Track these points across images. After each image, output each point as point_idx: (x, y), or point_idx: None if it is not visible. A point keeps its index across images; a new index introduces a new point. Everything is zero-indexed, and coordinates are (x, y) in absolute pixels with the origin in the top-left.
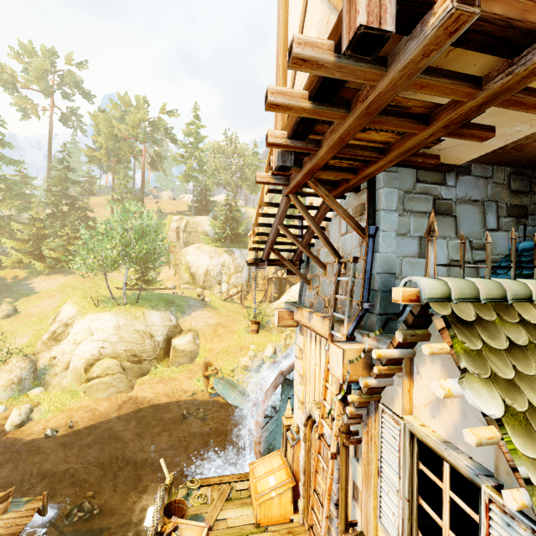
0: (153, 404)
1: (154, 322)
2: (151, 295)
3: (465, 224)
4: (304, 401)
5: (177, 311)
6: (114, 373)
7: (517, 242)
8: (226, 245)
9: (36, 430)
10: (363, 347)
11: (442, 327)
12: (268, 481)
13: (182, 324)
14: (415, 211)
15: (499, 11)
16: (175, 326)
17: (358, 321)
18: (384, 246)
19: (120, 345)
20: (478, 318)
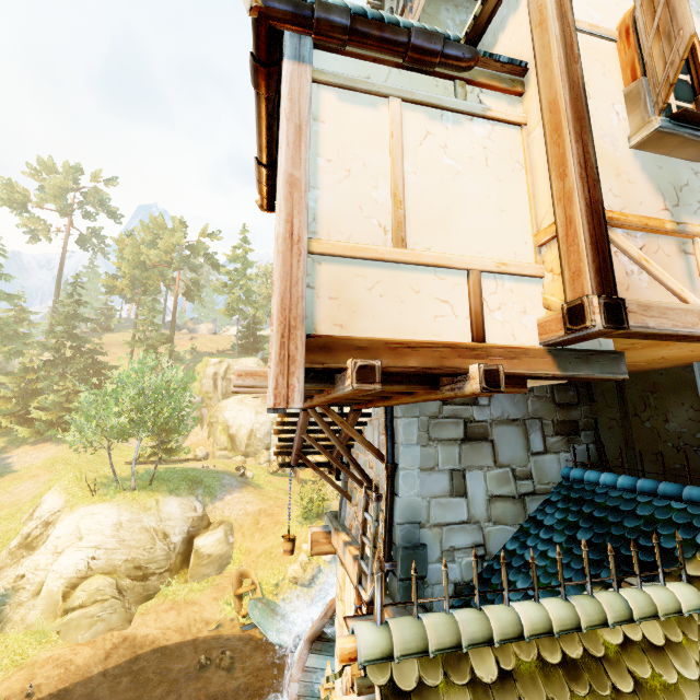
0: (158, 647)
1: (171, 513)
2: (171, 472)
3: (505, 449)
4: None
5: (206, 495)
6: (105, 599)
7: (569, 466)
8: None
9: None
10: None
11: (378, 699)
12: None
13: (212, 514)
14: (443, 439)
15: (415, 363)
16: (201, 517)
17: None
18: (405, 488)
19: (119, 552)
20: (420, 684)
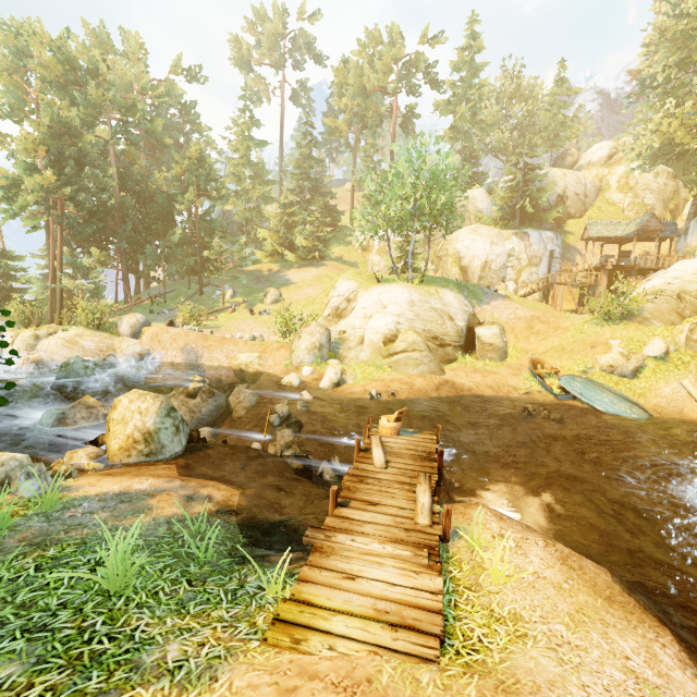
0: (476, 395)
1: (451, 302)
2: (432, 277)
3: None
4: None
5: (472, 298)
6: (421, 350)
7: None
8: (510, 229)
9: (357, 391)
10: None
11: None
12: None
13: (480, 314)
14: None
15: None
16: (472, 314)
17: None
18: None
19: (417, 323)
20: None
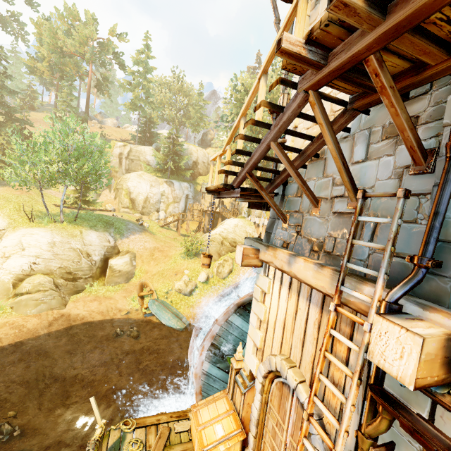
0: (86, 322)
1: (92, 241)
2: (90, 215)
3: None
4: (262, 348)
5: (116, 233)
6: (46, 290)
7: None
8: (166, 177)
9: None
10: (444, 333)
11: None
12: (214, 431)
13: (120, 246)
14: None
15: None
16: (113, 247)
17: (411, 284)
18: None
19: (54, 262)
20: None
